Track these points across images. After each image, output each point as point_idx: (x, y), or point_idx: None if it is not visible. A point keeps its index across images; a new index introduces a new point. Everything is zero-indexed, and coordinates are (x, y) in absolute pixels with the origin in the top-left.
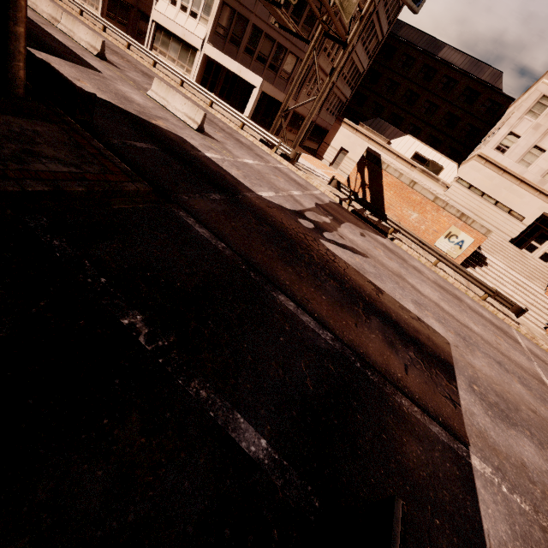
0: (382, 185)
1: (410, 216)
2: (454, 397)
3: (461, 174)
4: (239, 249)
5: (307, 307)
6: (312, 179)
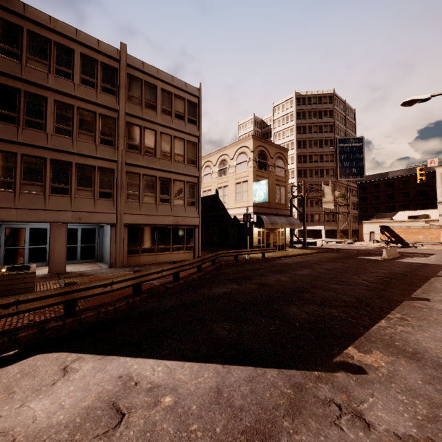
0: (396, 233)
1: (419, 238)
2: (430, 255)
3: (438, 213)
4: (360, 251)
5: (381, 253)
6: (365, 245)
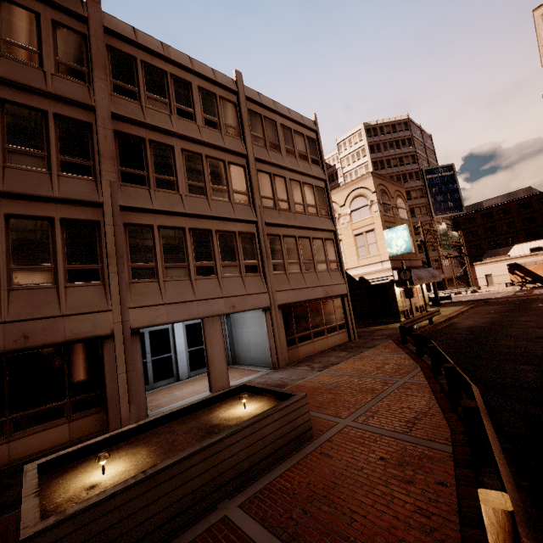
0: (531, 271)
1: None
2: None
3: None
4: (516, 299)
5: None
6: (495, 291)
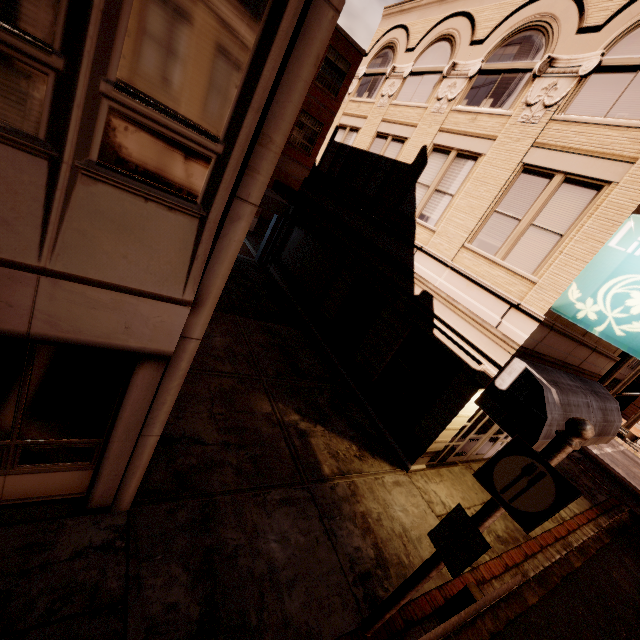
0: None
1: None
2: None
3: None
4: None
5: None
6: None
